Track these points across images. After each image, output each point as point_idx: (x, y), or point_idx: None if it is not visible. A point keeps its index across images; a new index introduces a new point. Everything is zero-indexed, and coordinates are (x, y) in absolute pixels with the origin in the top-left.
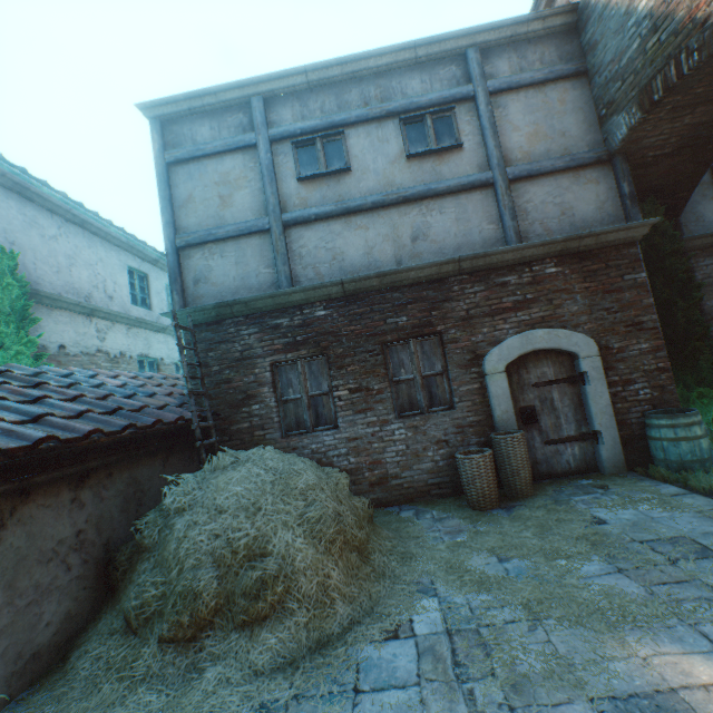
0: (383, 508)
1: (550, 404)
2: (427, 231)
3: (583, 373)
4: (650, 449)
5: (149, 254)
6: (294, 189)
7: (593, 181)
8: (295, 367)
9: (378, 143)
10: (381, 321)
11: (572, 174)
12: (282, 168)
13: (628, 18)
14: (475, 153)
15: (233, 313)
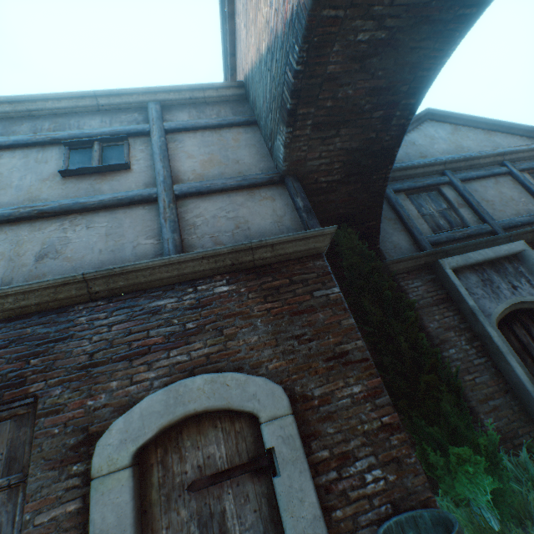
0: None
1: (220, 529)
2: (63, 247)
3: (271, 450)
4: None
5: None
6: None
7: (269, 197)
8: None
9: (34, 163)
10: None
11: (247, 192)
12: None
13: (261, 64)
14: (144, 173)
15: None
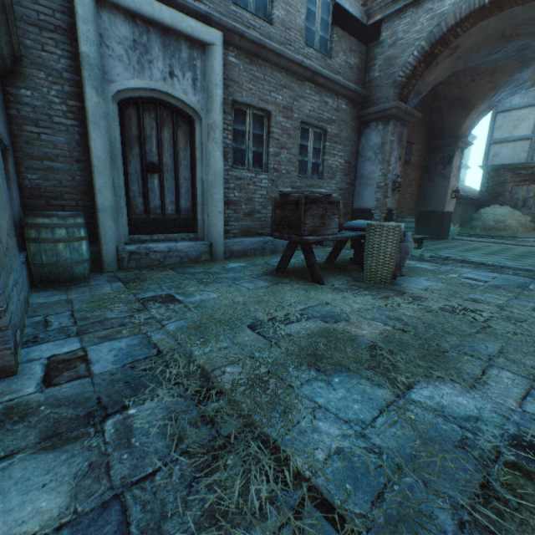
0: None
1: None
2: None
3: None
4: None
5: None
6: None
7: None
8: (521, 188)
9: None
10: None
11: None
12: None
13: None
14: None
15: (503, 168)
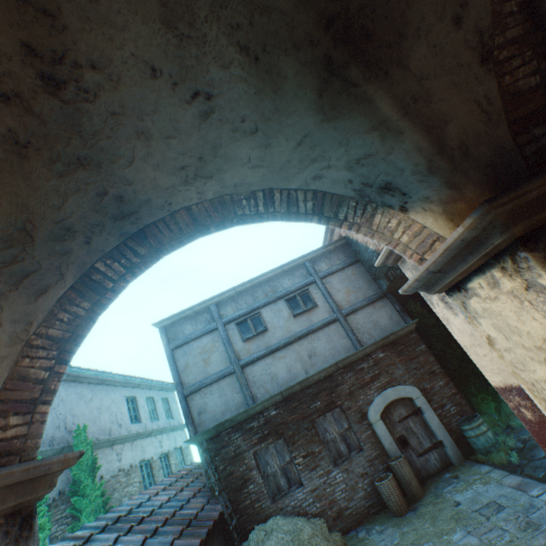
0: (346, 534)
1: (411, 430)
2: (315, 350)
3: (419, 407)
4: (469, 443)
5: (136, 382)
6: (242, 346)
7: (382, 306)
8: (267, 450)
9: (277, 312)
10: (307, 407)
11: (371, 305)
12: (233, 336)
13: (367, 249)
14: (324, 306)
15: (225, 427)
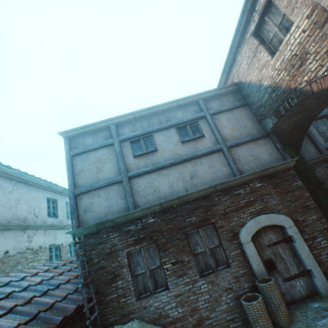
0: None
1: (279, 256)
2: (196, 173)
3: (290, 236)
4: None
5: (58, 189)
6: (132, 161)
7: (263, 144)
8: (140, 252)
9: (168, 137)
10: (182, 220)
11: (253, 142)
12: (126, 152)
13: (260, 87)
14: (210, 137)
15: (105, 226)
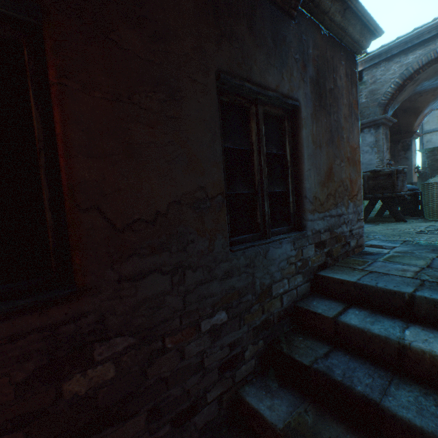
0: None
1: None
2: None
3: None
4: None
5: None
6: None
7: None
8: None
9: None
10: None
11: None
12: None
13: None
14: None
15: (437, 149)
